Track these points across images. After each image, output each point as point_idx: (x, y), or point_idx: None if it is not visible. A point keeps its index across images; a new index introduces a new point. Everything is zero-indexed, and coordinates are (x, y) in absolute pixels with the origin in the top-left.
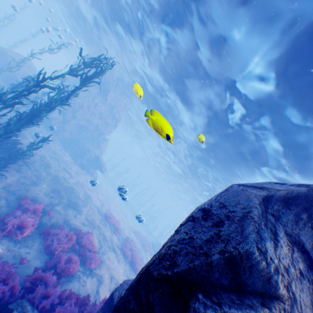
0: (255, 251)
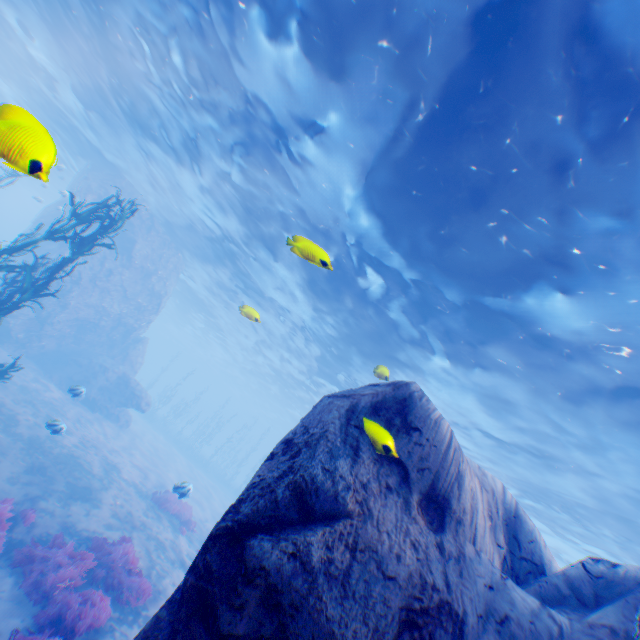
0: (318, 471)
